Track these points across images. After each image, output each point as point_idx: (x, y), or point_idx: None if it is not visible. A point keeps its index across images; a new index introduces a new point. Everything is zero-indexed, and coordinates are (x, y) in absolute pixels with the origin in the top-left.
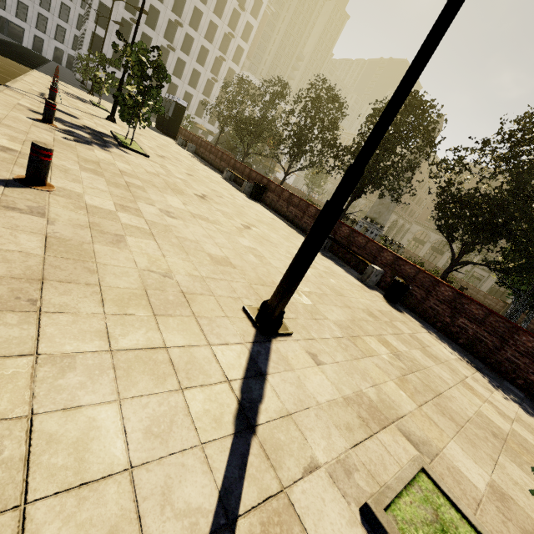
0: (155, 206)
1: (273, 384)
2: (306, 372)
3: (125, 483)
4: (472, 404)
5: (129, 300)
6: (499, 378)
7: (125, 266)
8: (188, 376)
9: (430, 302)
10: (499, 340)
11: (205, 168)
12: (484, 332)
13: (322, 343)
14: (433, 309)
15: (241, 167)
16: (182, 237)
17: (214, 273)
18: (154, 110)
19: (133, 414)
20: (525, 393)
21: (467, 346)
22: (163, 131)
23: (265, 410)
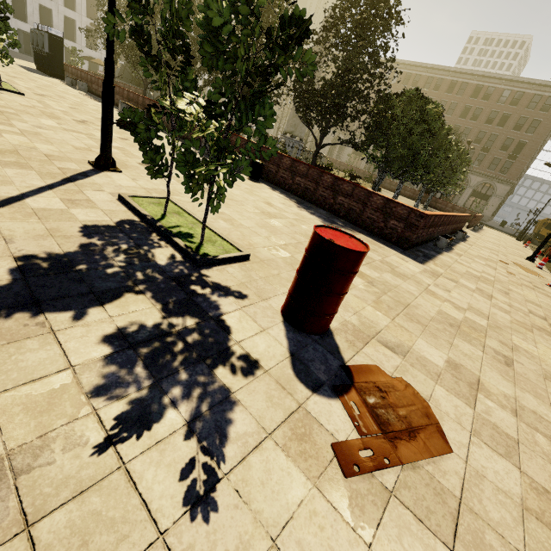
0: (28, 123)
1: (93, 178)
2: (121, 180)
3: (6, 178)
4: (257, 205)
5: (6, 152)
6: (315, 208)
7: (2, 143)
8: (40, 170)
9: (280, 173)
10: (315, 184)
11: (98, 104)
12: (308, 182)
13: (146, 178)
14: (282, 178)
15: (134, 97)
16: (50, 137)
17: (72, 151)
18: (10, 45)
19: (9, 171)
20: (330, 212)
21: (302, 196)
22: (47, 72)
23: (83, 181)
